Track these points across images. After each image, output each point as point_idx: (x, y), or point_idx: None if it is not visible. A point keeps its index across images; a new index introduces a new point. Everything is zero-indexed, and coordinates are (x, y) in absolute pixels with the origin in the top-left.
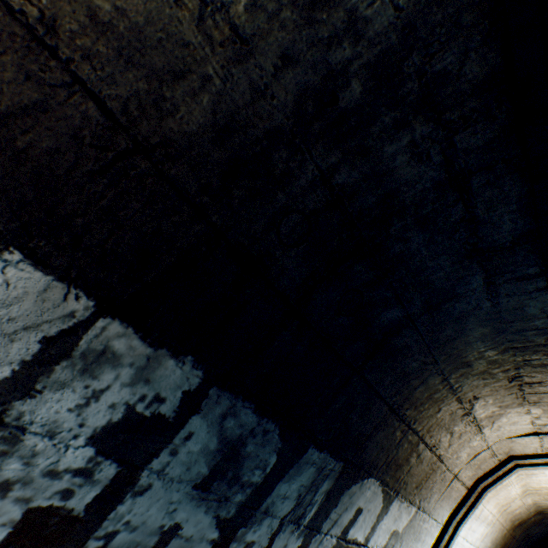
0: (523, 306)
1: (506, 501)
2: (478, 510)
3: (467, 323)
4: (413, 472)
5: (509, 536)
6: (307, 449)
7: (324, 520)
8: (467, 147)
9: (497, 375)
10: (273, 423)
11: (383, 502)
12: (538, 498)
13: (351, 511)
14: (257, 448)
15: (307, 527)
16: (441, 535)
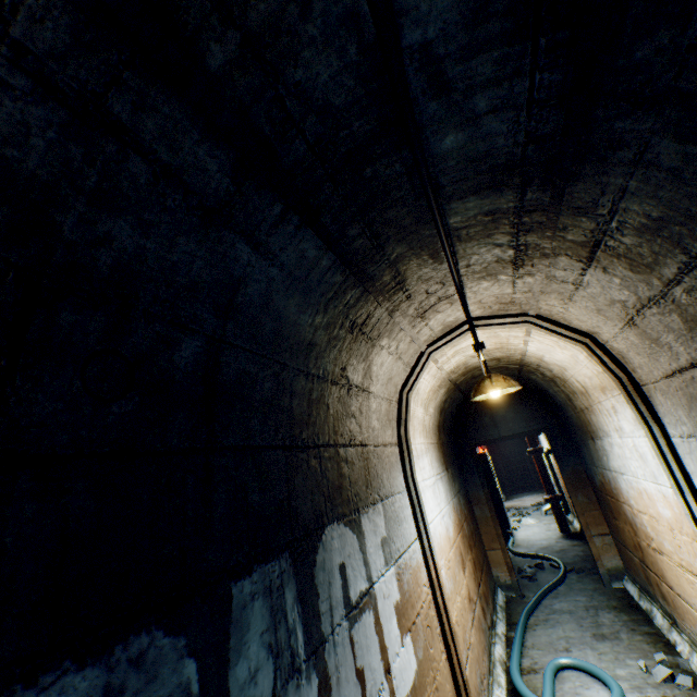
0: (303, 253)
1: (423, 425)
2: (415, 451)
3: (276, 303)
4: (355, 478)
5: (441, 446)
6: (230, 593)
7: (319, 624)
8: (51, 50)
9: (341, 335)
10: (140, 635)
11: (354, 532)
12: (434, 403)
13: (336, 578)
14: (145, 695)
15: (310, 656)
16: (411, 498)
